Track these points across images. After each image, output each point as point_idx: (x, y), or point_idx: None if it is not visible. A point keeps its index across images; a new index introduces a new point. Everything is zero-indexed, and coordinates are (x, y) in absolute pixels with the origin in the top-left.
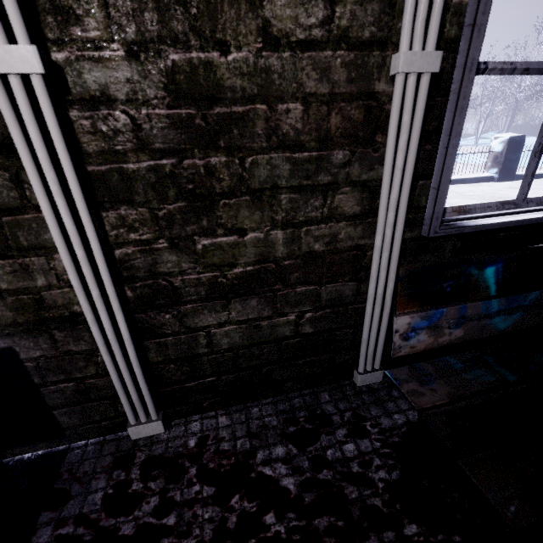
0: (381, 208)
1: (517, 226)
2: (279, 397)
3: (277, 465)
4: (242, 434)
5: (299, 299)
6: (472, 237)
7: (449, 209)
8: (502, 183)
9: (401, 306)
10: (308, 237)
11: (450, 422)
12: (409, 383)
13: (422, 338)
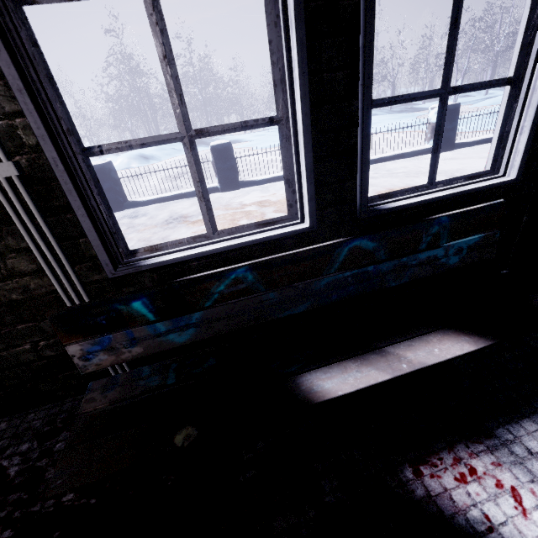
0: (43, 266)
1: (207, 256)
2: (57, 403)
3: (15, 458)
4: (8, 436)
5: (25, 333)
6: (165, 270)
7: (141, 249)
8: (442, 154)
9: (65, 339)
10: (1, 291)
11: (89, 421)
12: (95, 391)
13: (104, 358)
